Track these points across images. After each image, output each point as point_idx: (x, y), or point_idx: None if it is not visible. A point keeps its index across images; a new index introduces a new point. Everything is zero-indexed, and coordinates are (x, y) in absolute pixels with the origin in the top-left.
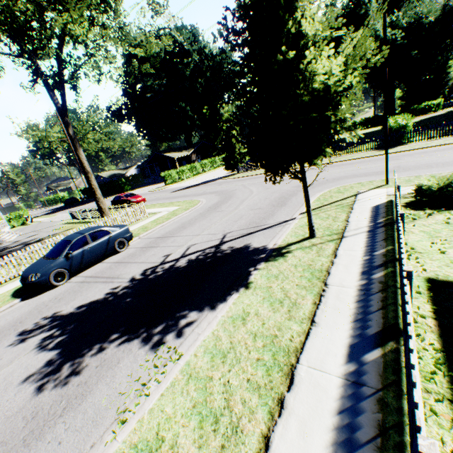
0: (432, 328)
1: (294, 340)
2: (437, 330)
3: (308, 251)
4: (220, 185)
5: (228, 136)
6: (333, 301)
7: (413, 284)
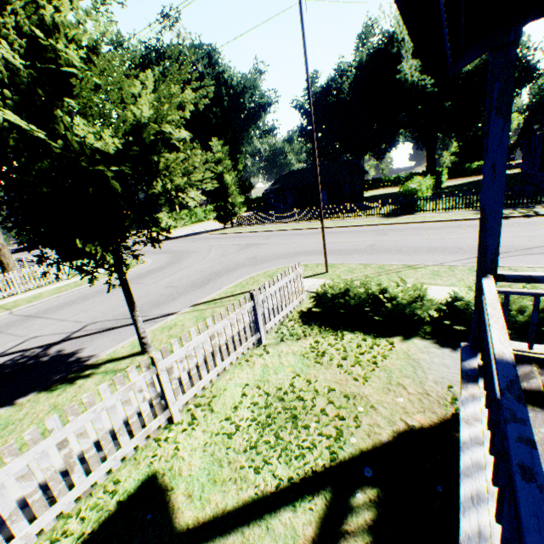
0: None
1: None
2: None
3: (105, 380)
4: (195, 241)
5: (220, 181)
6: None
7: (122, 484)
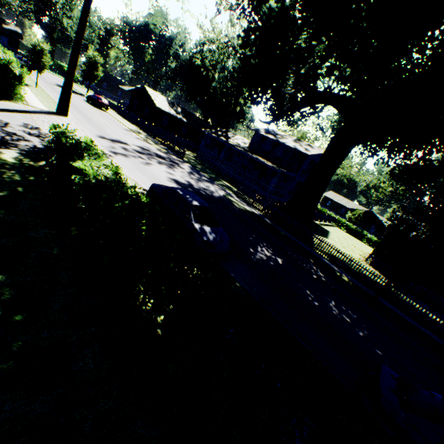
0: None
1: None
2: None
3: None
4: None
5: None
6: None
7: None
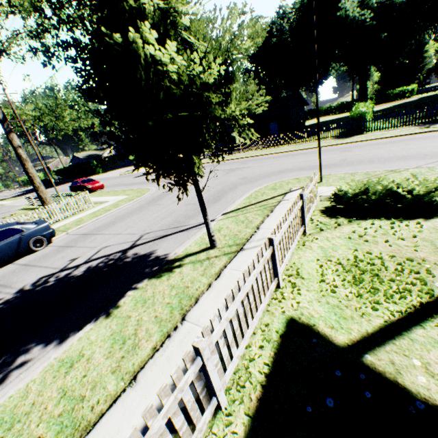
0: (252, 402)
1: (96, 408)
2: (256, 406)
3: (197, 267)
4: None
5: None
6: (174, 347)
7: (271, 326)
